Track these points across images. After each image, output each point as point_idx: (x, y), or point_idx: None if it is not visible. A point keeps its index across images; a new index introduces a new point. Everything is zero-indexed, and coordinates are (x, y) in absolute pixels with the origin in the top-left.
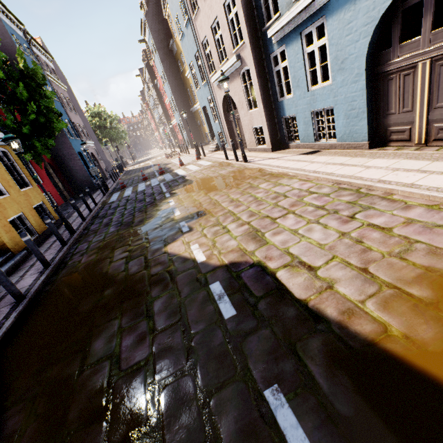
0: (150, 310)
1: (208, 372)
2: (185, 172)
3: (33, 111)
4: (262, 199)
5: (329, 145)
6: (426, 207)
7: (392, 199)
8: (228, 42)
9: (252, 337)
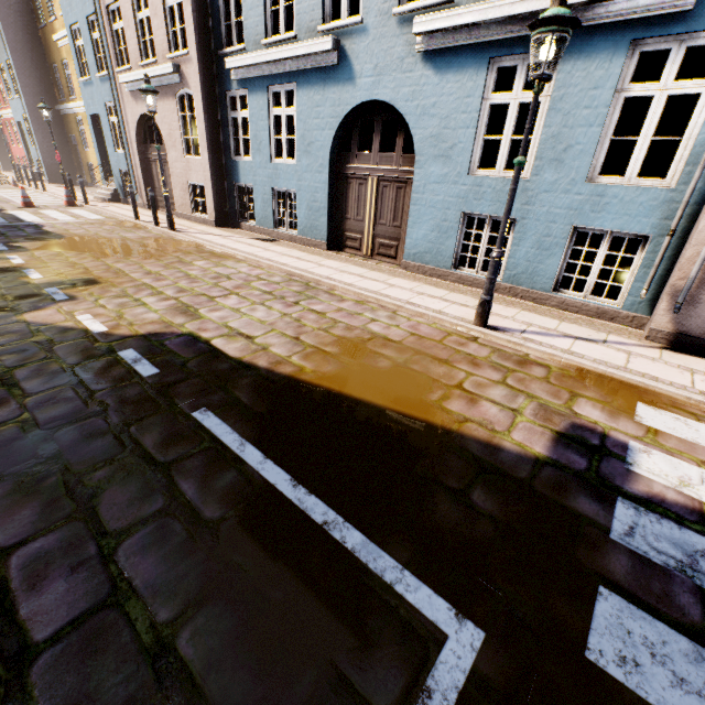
0: (9, 379)
1: (125, 412)
2: (41, 219)
3: None
4: (198, 276)
5: (289, 236)
6: (355, 301)
7: (334, 293)
8: (162, 37)
9: (180, 385)
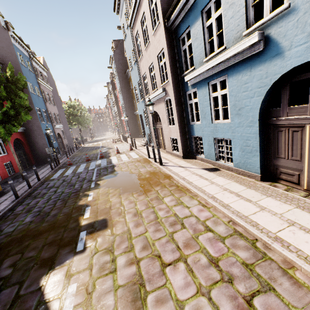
0: None
1: None
2: (117, 161)
3: (7, 106)
4: (162, 220)
5: (227, 167)
6: None
7: (295, 278)
8: (158, 79)
9: None
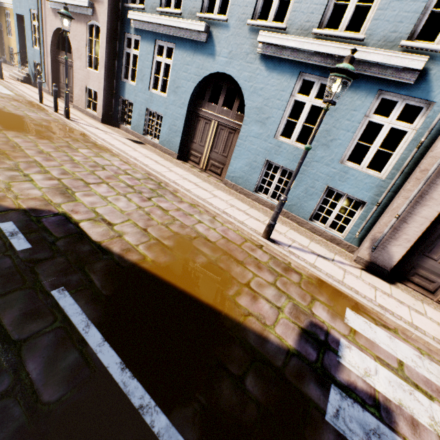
0: None
1: None
2: None
3: None
4: (80, 162)
5: (152, 143)
6: (190, 204)
7: (176, 195)
8: None
9: (46, 262)
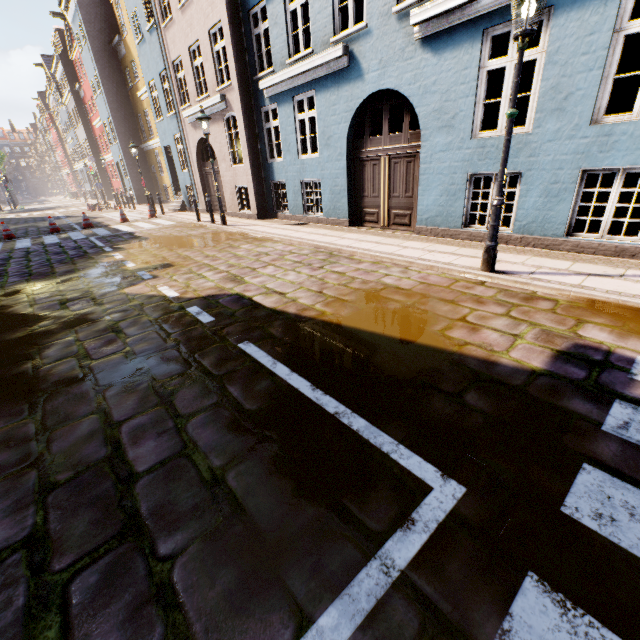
0: (117, 328)
1: (191, 345)
2: (133, 229)
3: None
4: (243, 255)
5: (316, 219)
6: (371, 263)
7: (353, 258)
8: (212, 76)
9: (229, 327)
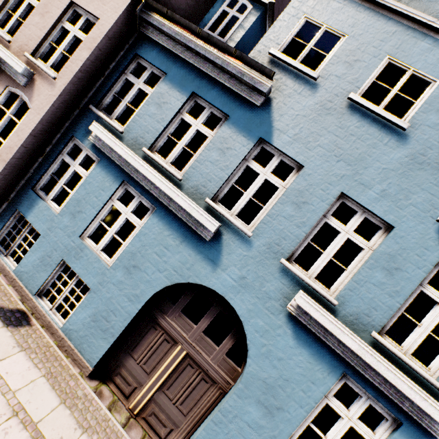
0: None
1: None
2: None
3: None
4: None
5: (48, 322)
6: None
7: None
8: (34, 34)
9: None
